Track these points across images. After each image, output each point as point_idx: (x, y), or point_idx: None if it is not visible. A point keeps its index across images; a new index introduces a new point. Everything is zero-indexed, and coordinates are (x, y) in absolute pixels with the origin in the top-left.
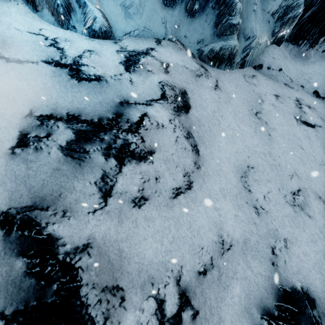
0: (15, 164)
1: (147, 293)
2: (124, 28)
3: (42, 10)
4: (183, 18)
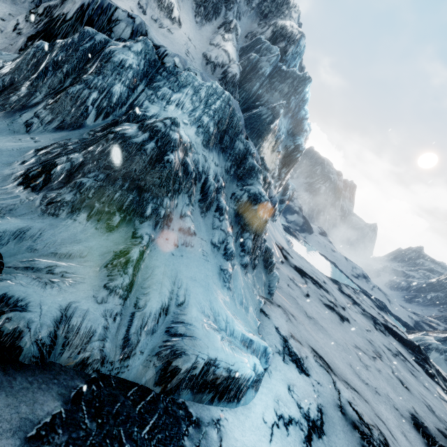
0: None
1: None
2: (254, 326)
3: (245, 394)
4: (252, 274)
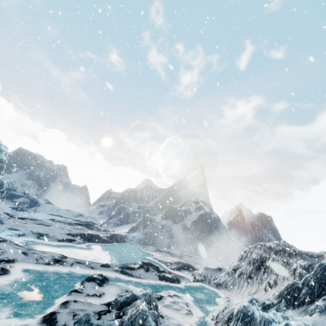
0: (50, 241)
1: (68, 237)
2: None
3: None
4: None
